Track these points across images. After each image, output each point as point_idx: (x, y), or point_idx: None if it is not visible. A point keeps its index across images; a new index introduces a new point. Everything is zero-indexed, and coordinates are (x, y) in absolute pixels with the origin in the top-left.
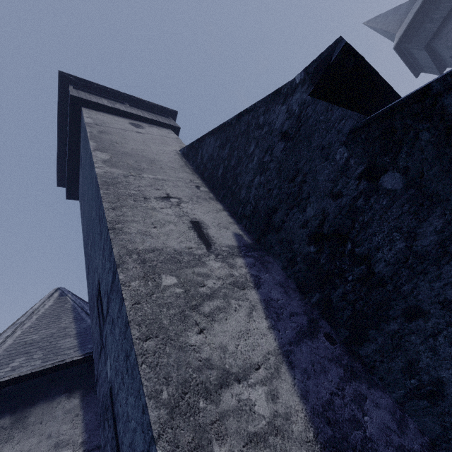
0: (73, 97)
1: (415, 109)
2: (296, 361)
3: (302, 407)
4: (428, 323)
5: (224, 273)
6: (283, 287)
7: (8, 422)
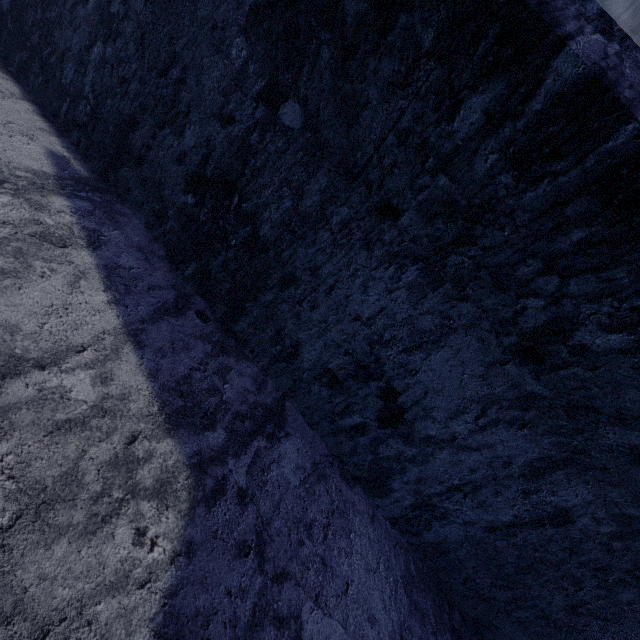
0: None
1: (321, 2)
2: (148, 340)
3: (148, 386)
4: (298, 291)
5: (20, 217)
6: (144, 253)
7: None
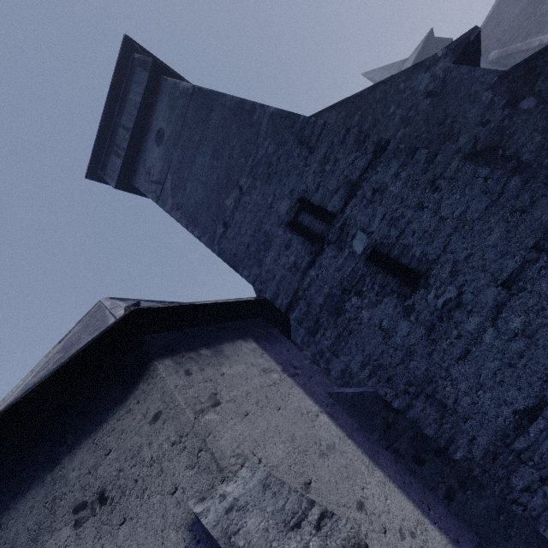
0: (156, 63)
1: None
2: None
3: None
4: None
5: None
6: None
7: (209, 353)
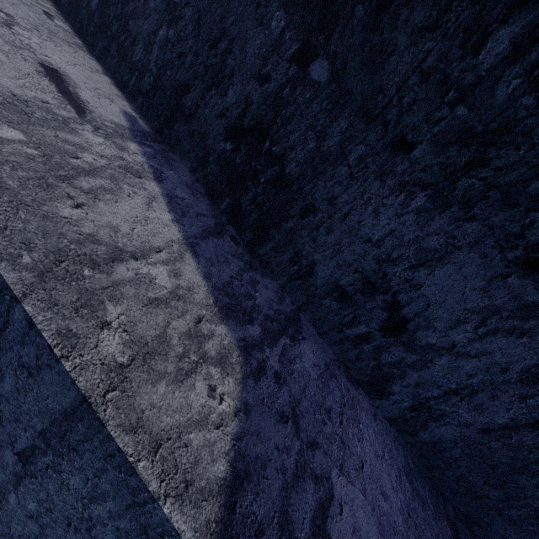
0: None
1: None
2: (201, 251)
3: (205, 284)
4: (316, 218)
5: (111, 153)
6: (191, 189)
7: None
